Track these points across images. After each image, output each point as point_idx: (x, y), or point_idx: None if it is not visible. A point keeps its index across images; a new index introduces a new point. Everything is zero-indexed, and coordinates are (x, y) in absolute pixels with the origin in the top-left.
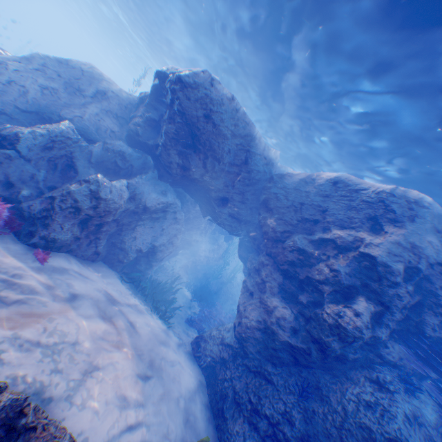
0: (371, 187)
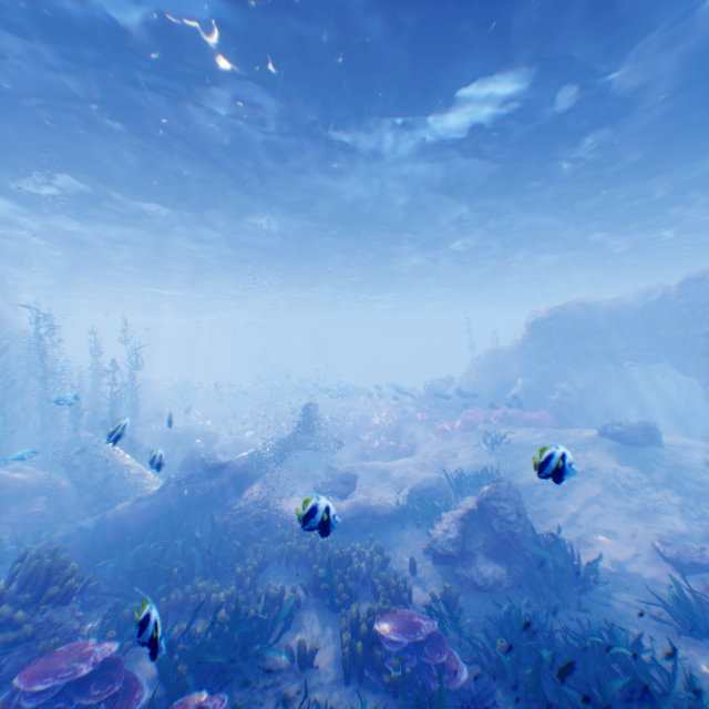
0: (705, 271)
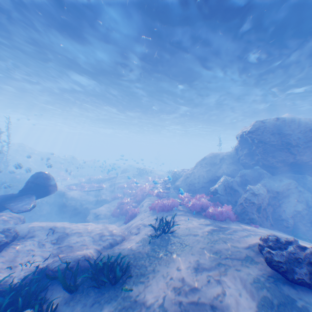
0: None
